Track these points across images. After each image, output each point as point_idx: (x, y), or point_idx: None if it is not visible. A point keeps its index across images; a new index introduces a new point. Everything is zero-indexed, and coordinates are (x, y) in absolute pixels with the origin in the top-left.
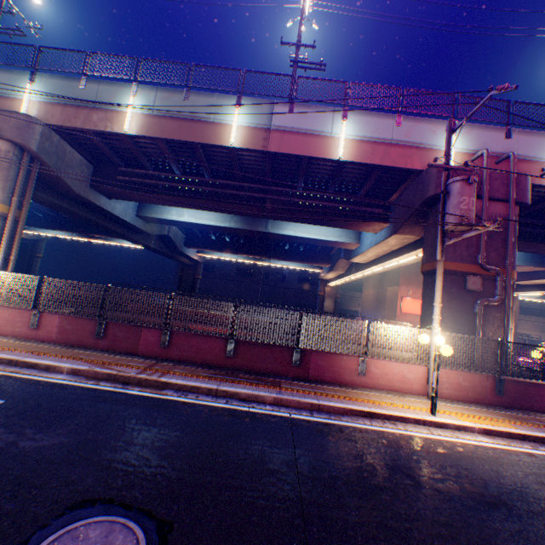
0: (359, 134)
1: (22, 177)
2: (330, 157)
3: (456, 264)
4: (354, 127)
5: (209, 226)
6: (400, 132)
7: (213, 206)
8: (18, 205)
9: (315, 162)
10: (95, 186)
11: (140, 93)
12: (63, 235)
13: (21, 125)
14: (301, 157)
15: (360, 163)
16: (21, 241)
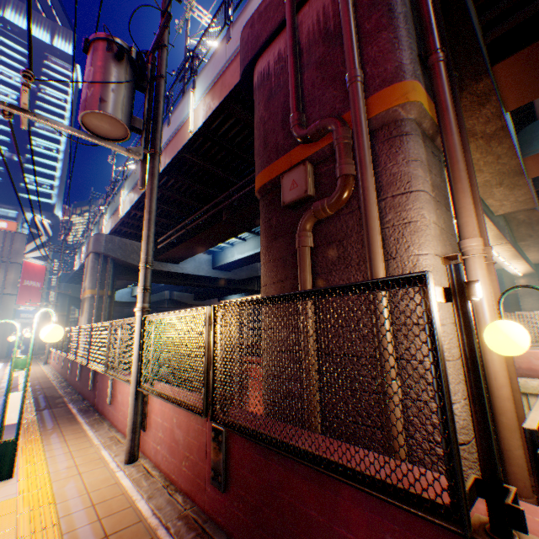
0: (203, 91)
1: (100, 270)
2: (189, 139)
3: (270, 168)
4: (200, 88)
5: (255, 256)
6: (232, 44)
7: (207, 239)
8: (99, 288)
9: (202, 151)
10: (156, 259)
11: (126, 186)
12: (238, 298)
13: (94, 241)
14: (177, 158)
15: (206, 120)
16: (106, 309)
